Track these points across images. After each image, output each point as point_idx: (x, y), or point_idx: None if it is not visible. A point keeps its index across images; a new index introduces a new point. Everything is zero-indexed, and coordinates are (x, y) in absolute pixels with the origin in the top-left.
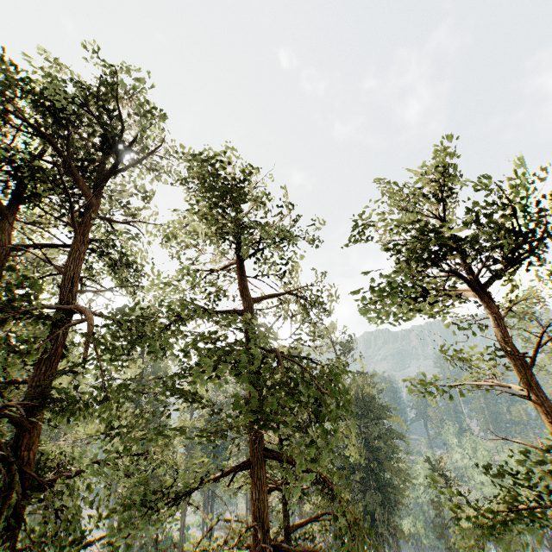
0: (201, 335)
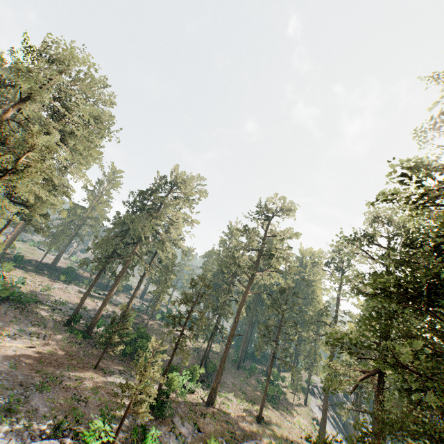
0: None
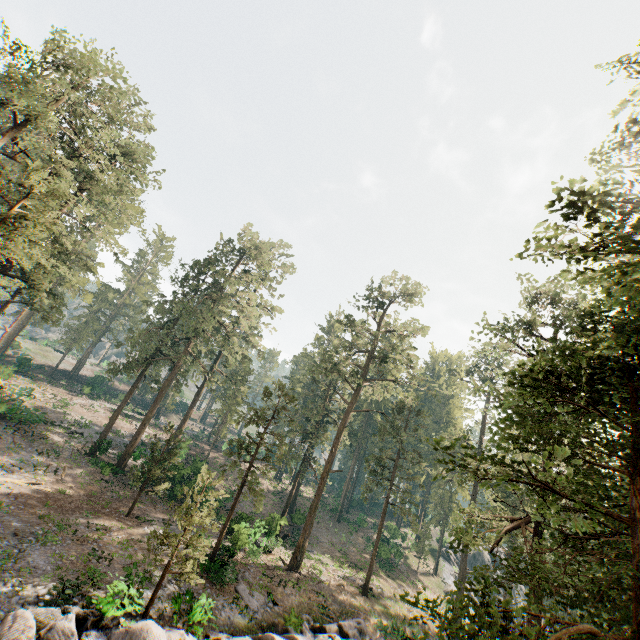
0: None
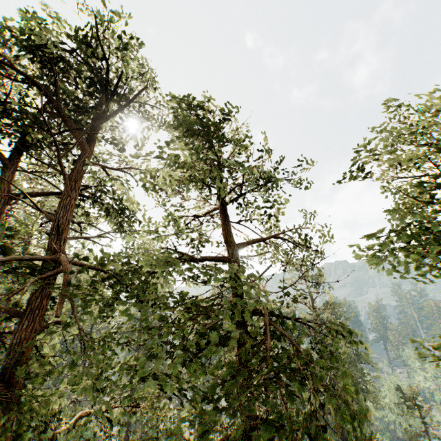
0: (184, 295)
